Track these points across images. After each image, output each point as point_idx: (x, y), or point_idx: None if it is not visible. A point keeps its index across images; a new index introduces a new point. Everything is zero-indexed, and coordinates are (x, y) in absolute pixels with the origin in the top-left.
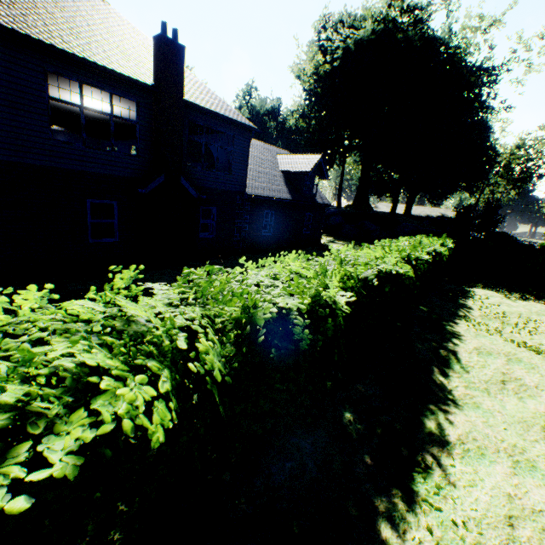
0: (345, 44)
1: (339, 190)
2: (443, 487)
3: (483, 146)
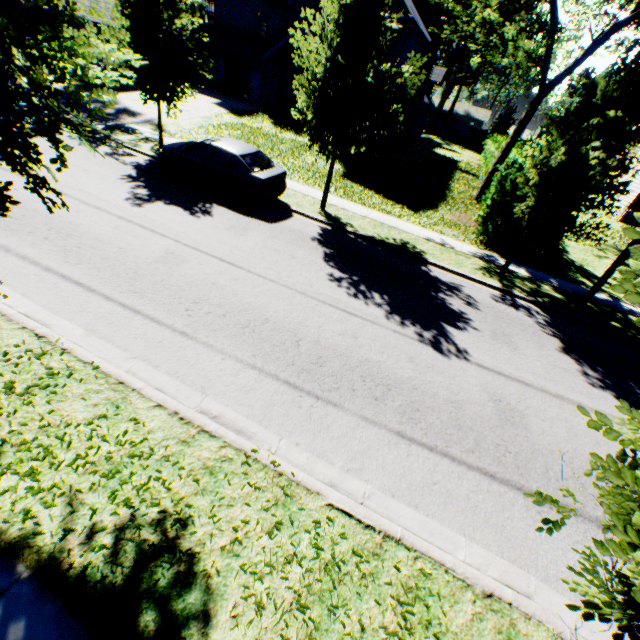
0: None
1: None
2: None
3: None
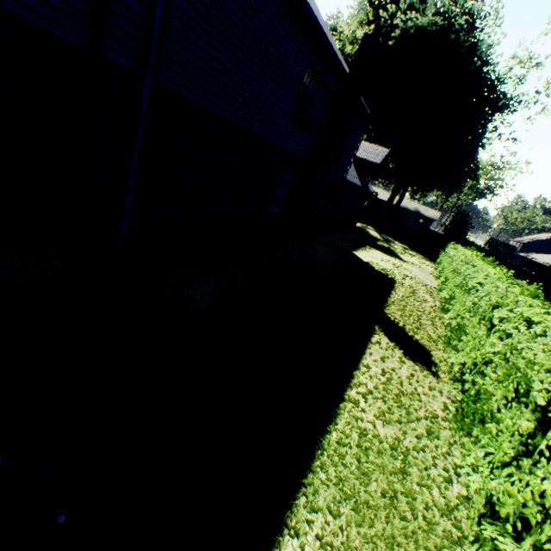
0: (400, 22)
1: None
2: None
3: (470, 158)
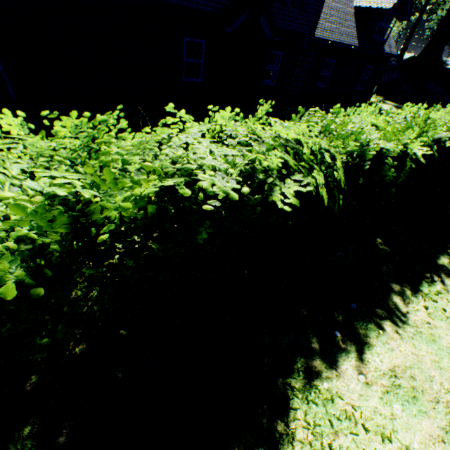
0: None
1: (408, 36)
2: (441, 293)
3: None
